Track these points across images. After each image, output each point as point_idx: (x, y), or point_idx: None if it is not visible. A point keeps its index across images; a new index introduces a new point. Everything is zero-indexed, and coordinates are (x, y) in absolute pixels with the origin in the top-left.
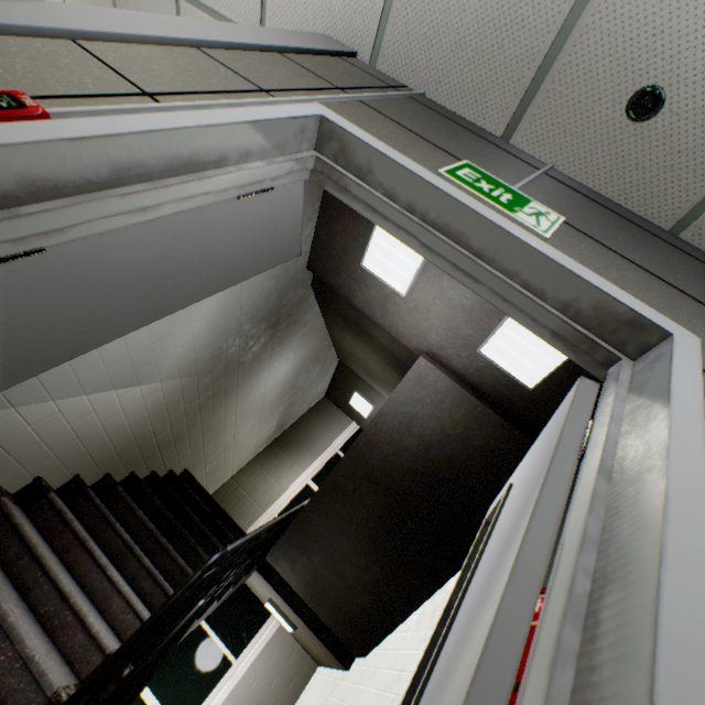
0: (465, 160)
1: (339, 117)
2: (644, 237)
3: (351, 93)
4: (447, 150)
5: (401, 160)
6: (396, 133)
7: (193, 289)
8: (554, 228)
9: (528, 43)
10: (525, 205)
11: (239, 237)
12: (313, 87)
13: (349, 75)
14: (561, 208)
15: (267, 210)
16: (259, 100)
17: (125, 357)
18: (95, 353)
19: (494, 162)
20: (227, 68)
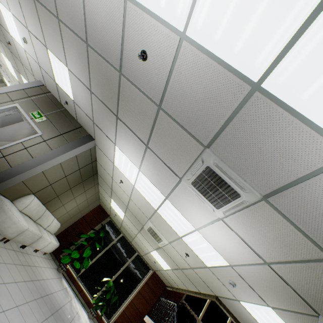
0: (42, 109)
1: (19, 105)
2: (67, 122)
3: (32, 97)
4: (41, 108)
5: (23, 112)
6: (32, 106)
7: (2, 126)
8: (41, 121)
9: (56, 91)
10: (41, 118)
11: (8, 119)
12: (24, 98)
13: (36, 92)
14: (53, 117)
15: (13, 116)
16: (9, 104)
17: (8, 135)
18: (1, 134)
19: (49, 109)
20: (9, 97)
